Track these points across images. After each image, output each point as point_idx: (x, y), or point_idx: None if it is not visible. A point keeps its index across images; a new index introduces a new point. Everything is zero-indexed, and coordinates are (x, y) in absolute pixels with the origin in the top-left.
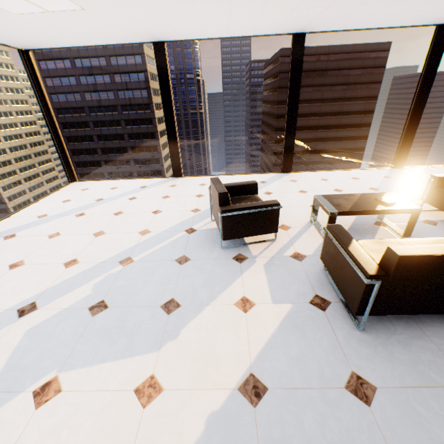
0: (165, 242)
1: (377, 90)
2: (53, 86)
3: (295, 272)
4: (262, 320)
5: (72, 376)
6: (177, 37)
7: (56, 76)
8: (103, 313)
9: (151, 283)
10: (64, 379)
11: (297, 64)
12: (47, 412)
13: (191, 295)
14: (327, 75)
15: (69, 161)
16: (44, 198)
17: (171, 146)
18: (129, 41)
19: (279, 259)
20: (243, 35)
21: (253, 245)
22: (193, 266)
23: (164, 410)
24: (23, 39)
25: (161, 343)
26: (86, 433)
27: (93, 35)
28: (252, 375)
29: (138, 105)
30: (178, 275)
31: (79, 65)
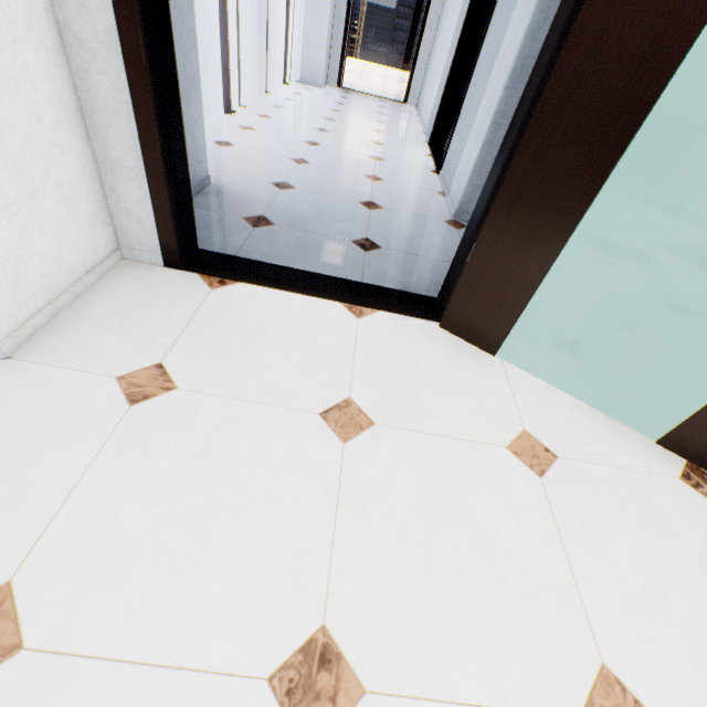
0: None
1: None
2: None
3: None
4: None
5: None
6: None
7: None
8: None
9: None
10: None
11: None
12: None
13: None
14: None
15: None
16: None
17: (409, 44)
18: None
19: None
20: None
21: None
22: None
23: None
24: None
25: None
26: None
27: None
28: None
29: None
30: None
31: None
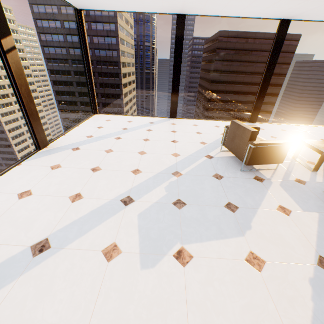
0: (196, 163)
1: (286, 69)
2: (45, 40)
3: (305, 191)
4: (303, 221)
5: (193, 247)
6: (198, 12)
7: (48, 33)
8: (185, 207)
9: (206, 190)
10: (189, 249)
11: (279, 43)
12: (193, 269)
13: (241, 201)
14: (252, 55)
15: (95, 98)
16: (81, 123)
17: (173, 94)
18: (160, 11)
19: (287, 182)
20: (246, 16)
21: (262, 171)
22: (228, 181)
23: (275, 274)
24: (88, 0)
25: (242, 231)
26: (231, 285)
27: (141, 3)
28: (321, 257)
29: (109, 62)
30: (222, 186)
31: (67, 26)
